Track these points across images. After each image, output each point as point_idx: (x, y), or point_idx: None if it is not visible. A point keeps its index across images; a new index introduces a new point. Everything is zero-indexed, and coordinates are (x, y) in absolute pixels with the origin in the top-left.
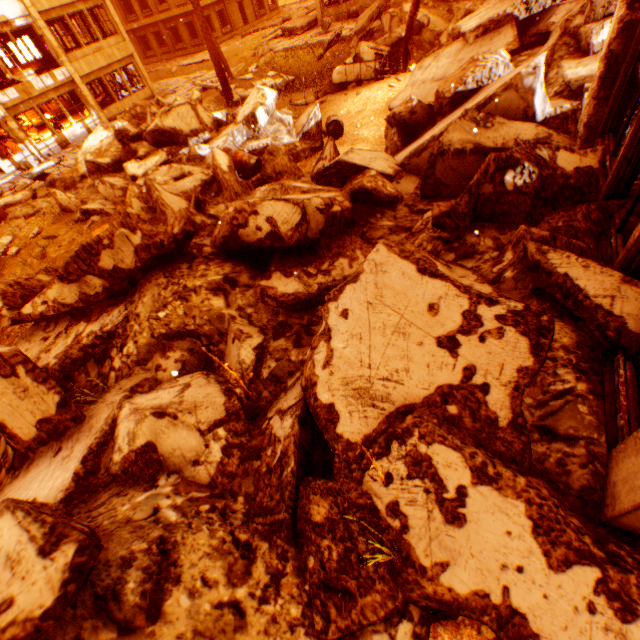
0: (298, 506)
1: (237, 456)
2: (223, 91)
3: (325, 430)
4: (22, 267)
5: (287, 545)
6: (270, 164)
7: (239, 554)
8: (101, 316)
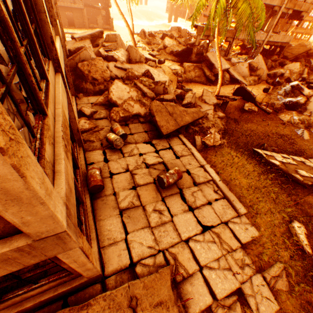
0: None
1: None
2: None
3: None
4: None
5: None
6: None
7: None
8: None
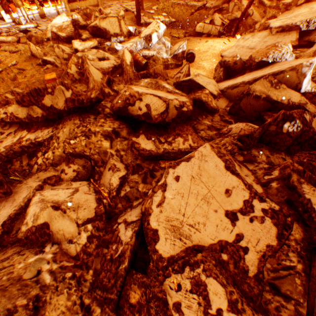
0: (123, 289)
1: (95, 243)
2: (136, 15)
3: (149, 244)
4: (1, 81)
5: (111, 312)
6: (152, 66)
7: (82, 315)
8: (37, 131)
